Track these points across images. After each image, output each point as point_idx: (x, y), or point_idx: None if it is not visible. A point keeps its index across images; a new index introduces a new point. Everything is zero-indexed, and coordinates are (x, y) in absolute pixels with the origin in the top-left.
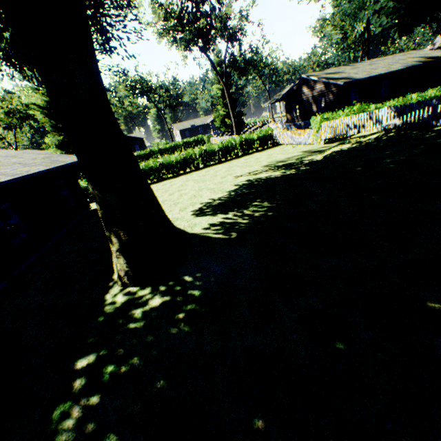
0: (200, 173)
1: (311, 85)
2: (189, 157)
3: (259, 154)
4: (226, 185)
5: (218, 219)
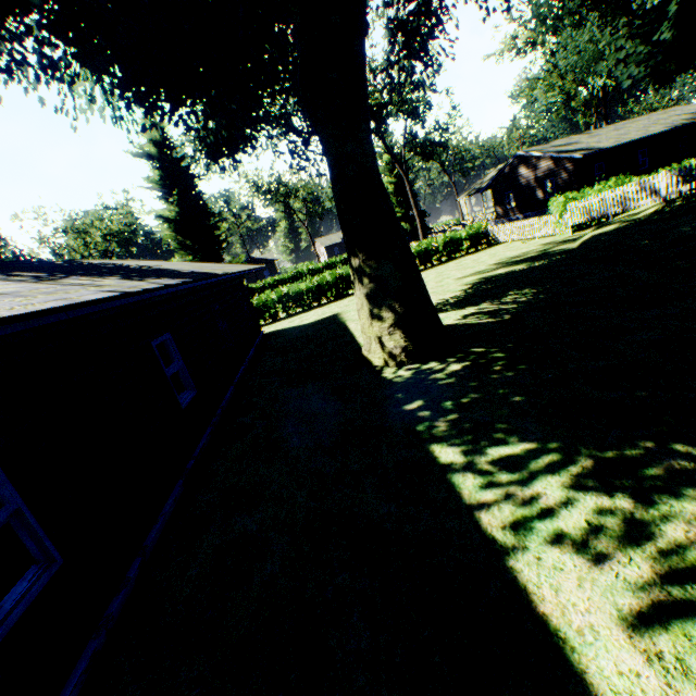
0: None
1: (533, 164)
2: None
3: (474, 256)
4: (450, 286)
5: (470, 311)
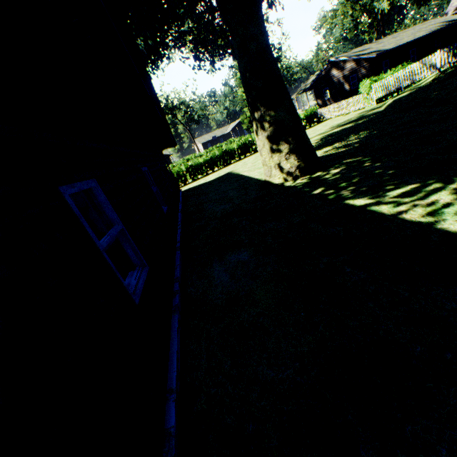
0: None
1: (341, 66)
2: (247, 142)
3: (311, 129)
4: None
5: (327, 149)
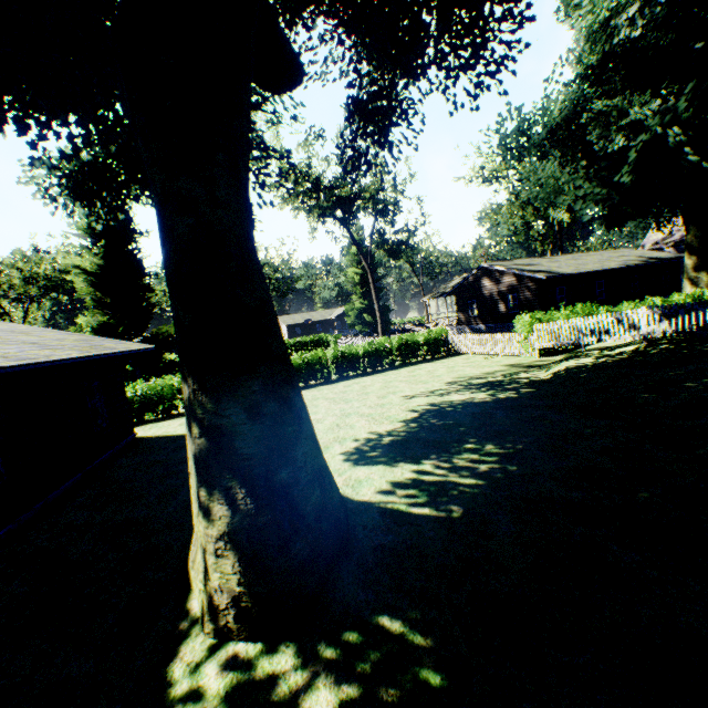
0: (336, 388)
1: (496, 277)
2: (316, 361)
3: (430, 365)
4: (392, 409)
5: (404, 472)
